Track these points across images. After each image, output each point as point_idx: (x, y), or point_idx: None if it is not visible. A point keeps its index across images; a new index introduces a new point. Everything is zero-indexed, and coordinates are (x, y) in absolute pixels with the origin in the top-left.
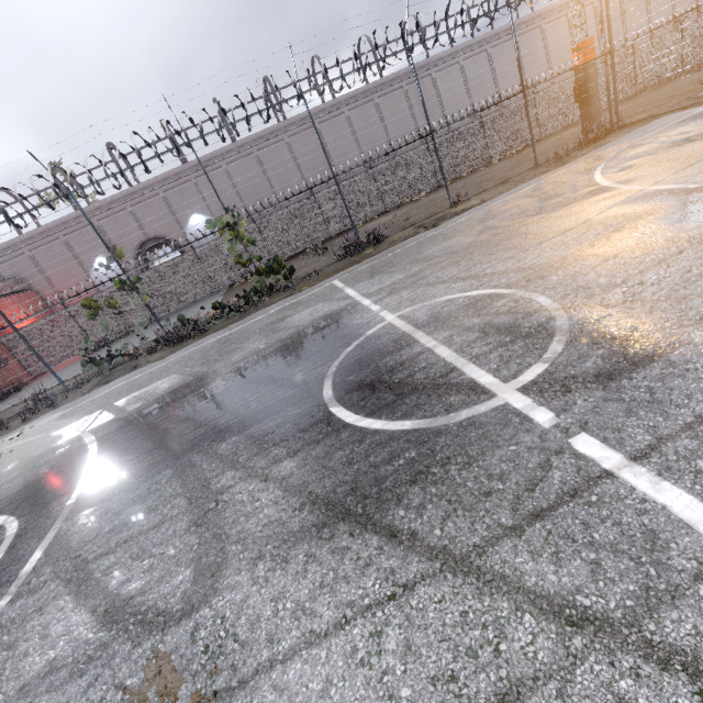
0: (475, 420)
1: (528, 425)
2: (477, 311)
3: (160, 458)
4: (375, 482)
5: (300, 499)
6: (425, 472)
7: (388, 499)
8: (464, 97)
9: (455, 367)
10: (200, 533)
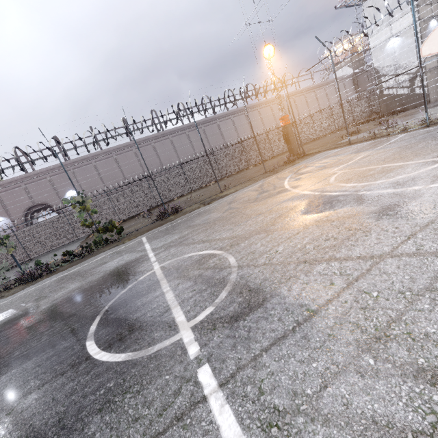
0: (159, 352)
1: (183, 357)
2: (199, 265)
3: None
4: (76, 412)
5: (20, 432)
6: (111, 401)
7: (76, 428)
8: (235, 134)
9: (169, 308)
10: None
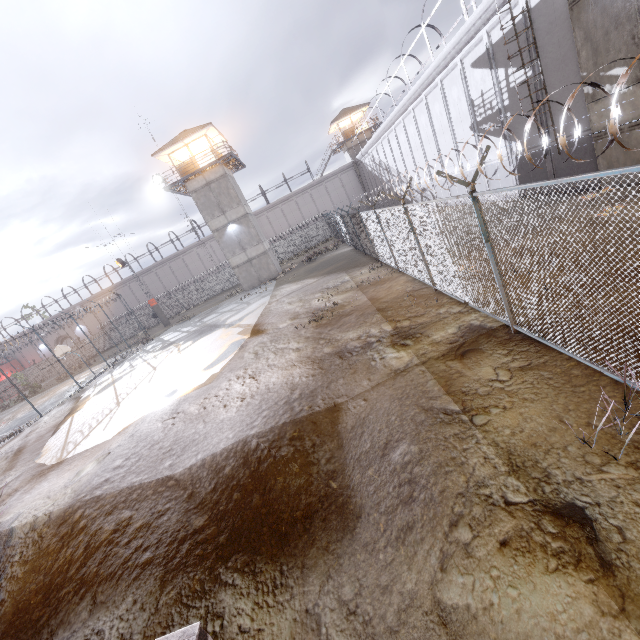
0: None
1: None
2: None
3: None
4: None
5: None
6: None
7: None
8: (201, 265)
9: None
10: None
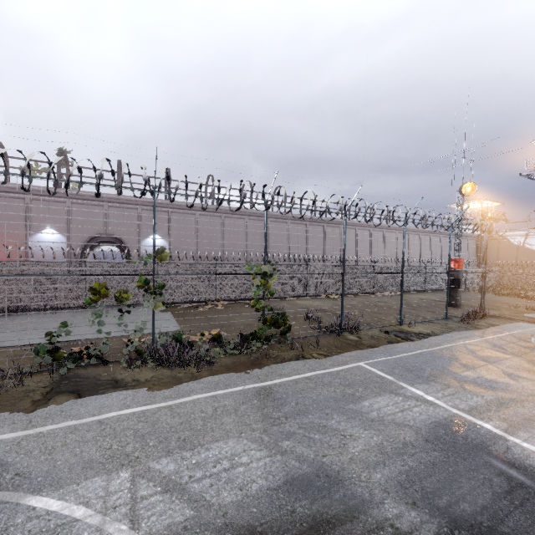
0: None
1: None
2: None
3: None
4: None
5: None
6: None
7: None
8: (353, 247)
9: None
10: None
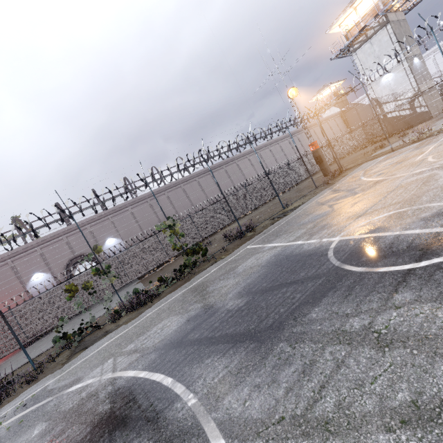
0: None
1: None
2: (399, 218)
3: (255, 344)
4: None
5: None
6: None
7: None
8: (252, 170)
9: (437, 231)
10: (400, 346)
